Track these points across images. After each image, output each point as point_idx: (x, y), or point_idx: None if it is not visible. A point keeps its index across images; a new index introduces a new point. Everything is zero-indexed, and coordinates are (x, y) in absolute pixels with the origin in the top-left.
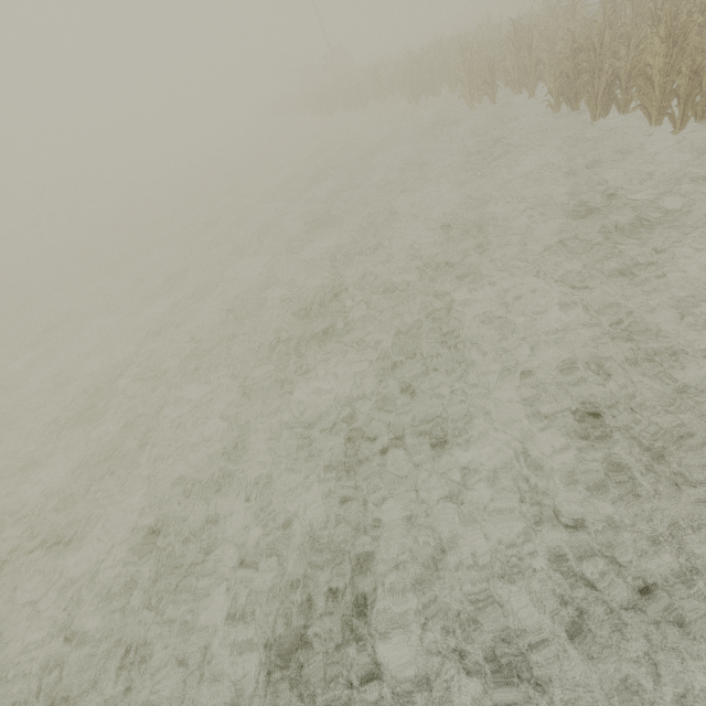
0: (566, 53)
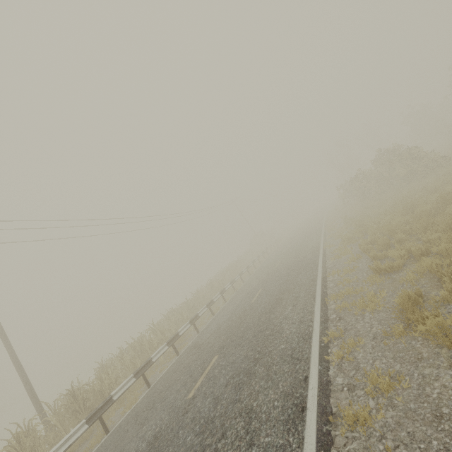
0: None
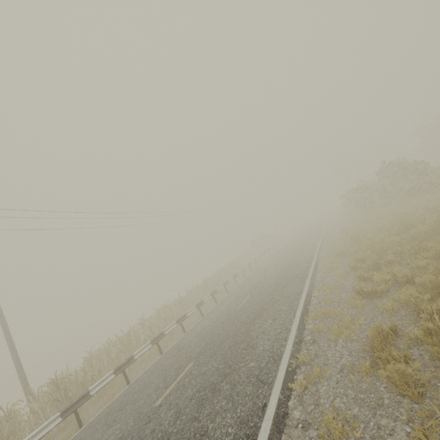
0: None
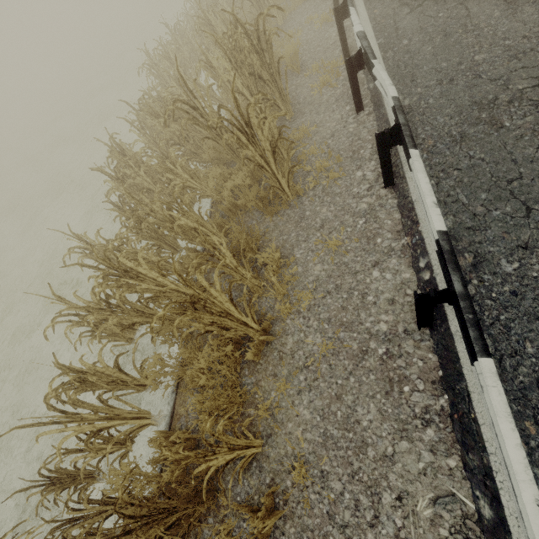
0: None
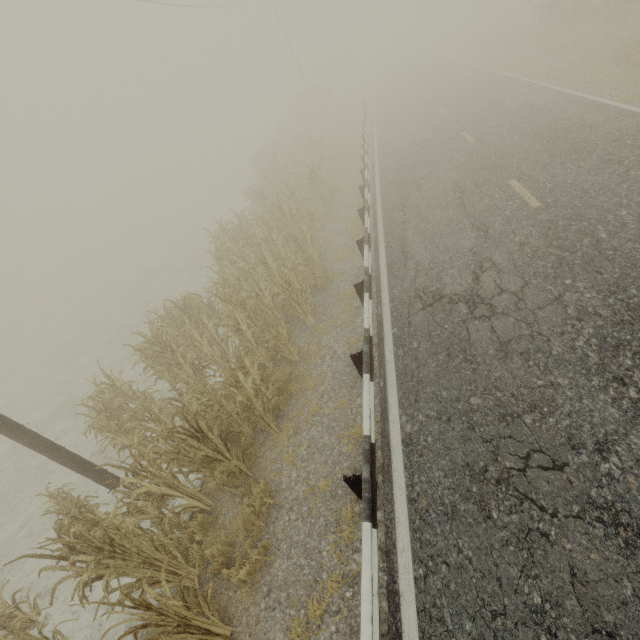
0: (155, 318)
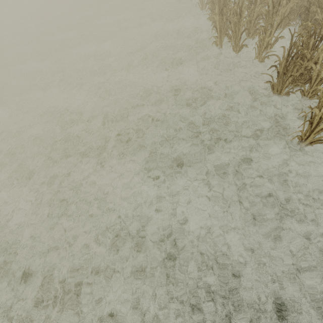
0: None
